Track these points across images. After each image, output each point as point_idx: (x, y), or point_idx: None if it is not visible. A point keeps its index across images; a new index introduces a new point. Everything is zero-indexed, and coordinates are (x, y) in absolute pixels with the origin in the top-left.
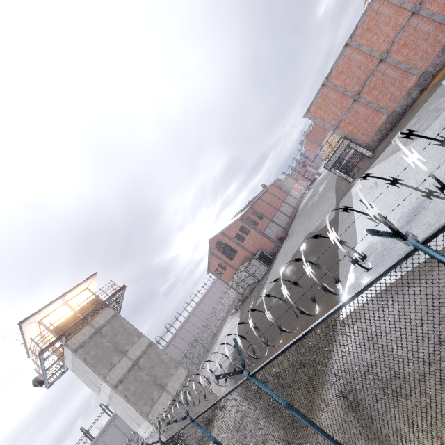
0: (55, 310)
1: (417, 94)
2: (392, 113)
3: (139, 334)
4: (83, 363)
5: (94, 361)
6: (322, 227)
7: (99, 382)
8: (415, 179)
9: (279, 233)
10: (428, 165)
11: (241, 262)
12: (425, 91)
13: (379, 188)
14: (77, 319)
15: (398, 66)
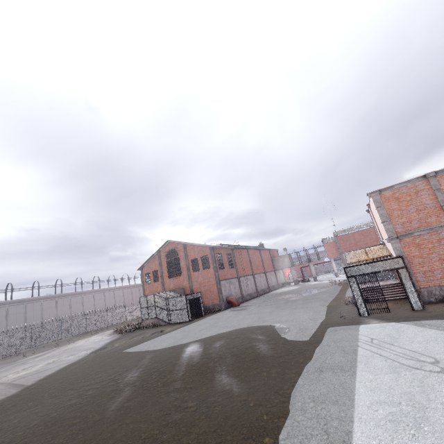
0: None
1: None
2: None
3: None
4: None
5: None
6: (282, 338)
7: None
8: None
9: (233, 296)
10: None
11: (175, 288)
12: None
13: None
14: None
15: None
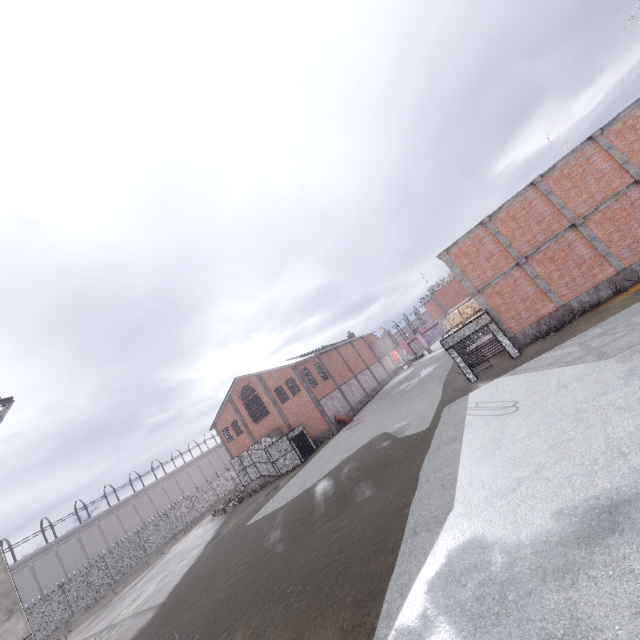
0: None
1: (608, 295)
2: (564, 306)
3: None
4: None
5: None
6: (404, 436)
7: None
8: (604, 435)
9: (341, 412)
10: (638, 417)
11: (268, 433)
12: (621, 294)
13: (520, 415)
14: None
15: (593, 243)
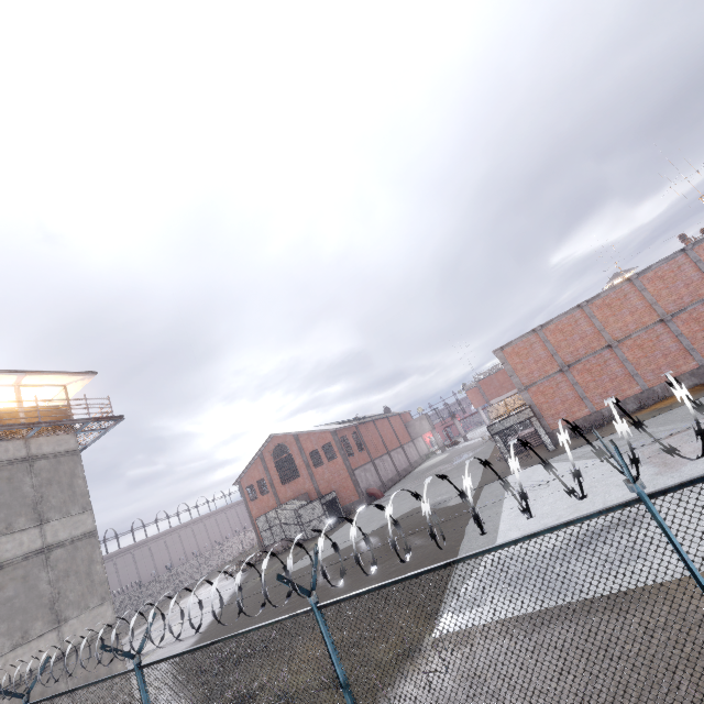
0: None
1: (633, 409)
2: (597, 413)
3: (87, 505)
4: None
5: None
6: (447, 505)
7: None
8: (603, 499)
9: (373, 486)
10: (625, 489)
11: (295, 496)
12: (643, 410)
13: (550, 489)
14: (14, 421)
15: (624, 364)
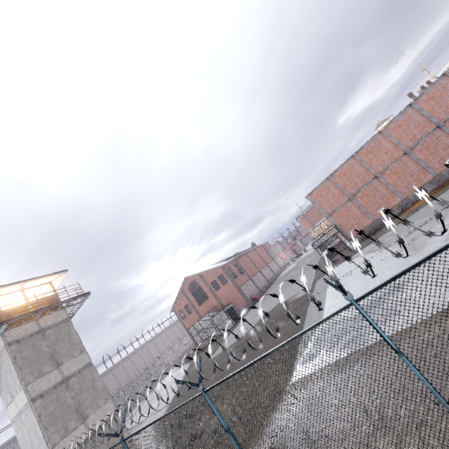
0: (8, 294)
1: (398, 213)
2: (376, 220)
3: (82, 348)
4: (10, 361)
5: (24, 362)
6: (296, 298)
7: (16, 390)
8: (380, 278)
9: (254, 294)
10: (392, 269)
11: (208, 310)
12: (404, 212)
13: (352, 277)
14: (26, 311)
15: (387, 186)
